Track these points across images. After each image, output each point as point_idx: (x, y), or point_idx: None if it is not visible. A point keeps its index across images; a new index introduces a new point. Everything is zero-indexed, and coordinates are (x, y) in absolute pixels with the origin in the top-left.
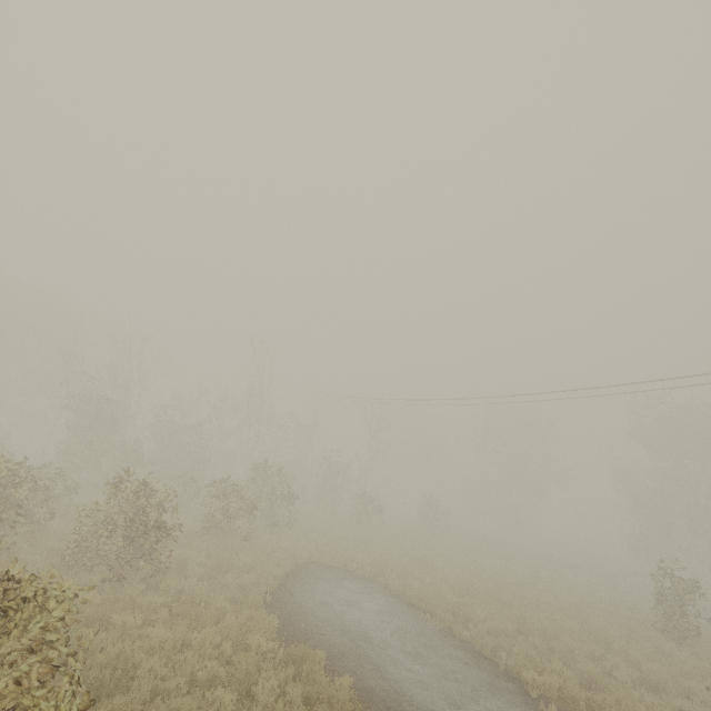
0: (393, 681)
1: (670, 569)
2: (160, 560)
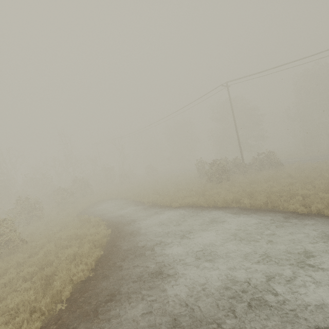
0: (109, 214)
1: (200, 161)
2: (39, 216)
